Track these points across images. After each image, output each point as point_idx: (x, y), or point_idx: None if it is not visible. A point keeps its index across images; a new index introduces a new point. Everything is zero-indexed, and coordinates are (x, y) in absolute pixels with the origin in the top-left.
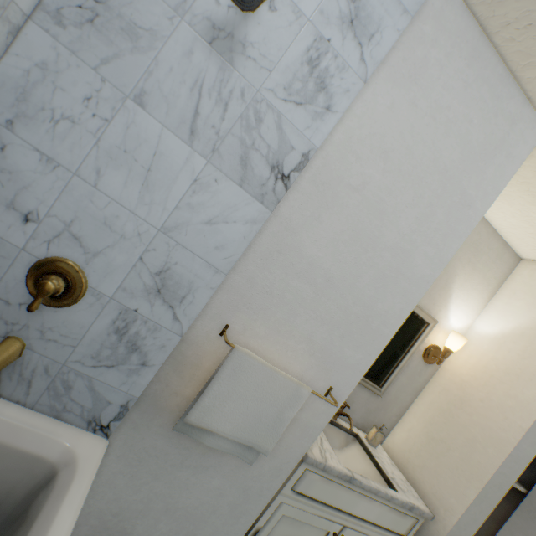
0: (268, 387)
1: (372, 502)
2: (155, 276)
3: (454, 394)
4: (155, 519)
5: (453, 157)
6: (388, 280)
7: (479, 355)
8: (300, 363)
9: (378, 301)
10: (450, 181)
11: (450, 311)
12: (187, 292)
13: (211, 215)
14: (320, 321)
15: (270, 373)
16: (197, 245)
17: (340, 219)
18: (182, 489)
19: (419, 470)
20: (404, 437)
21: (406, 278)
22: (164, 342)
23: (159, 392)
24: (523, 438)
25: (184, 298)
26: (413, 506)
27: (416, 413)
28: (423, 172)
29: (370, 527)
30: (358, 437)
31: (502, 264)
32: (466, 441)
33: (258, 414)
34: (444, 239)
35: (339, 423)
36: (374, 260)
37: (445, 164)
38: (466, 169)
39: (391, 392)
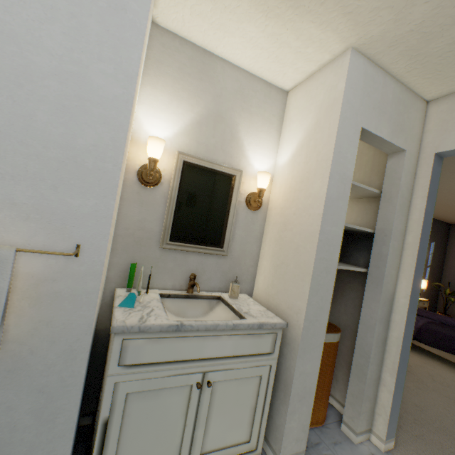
0: None
1: (219, 338)
2: None
3: (280, 222)
4: None
5: None
6: (74, 112)
7: (285, 182)
8: (17, 234)
9: (76, 137)
10: None
11: (250, 159)
12: None
13: None
14: (11, 179)
15: None
16: None
17: None
18: None
19: (276, 296)
20: (263, 279)
21: (97, 104)
22: None
23: None
24: (324, 222)
25: None
26: (261, 323)
27: (264, 255)
28: None
29: (232, 361)
30: (221, 298)
31: (274, 101)
32: (294, 252)
33: None
34: (116, 51)
35: (197, 294)
36: (40, 93)
37: None
38: None
39: (236, 248)
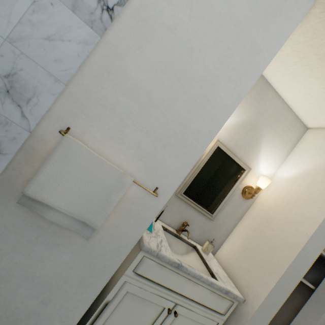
0: (96, 172)
1: (197, 286)
2: (4, 79)
3: (262, 217)
4: (16, 285)
5: (244, 13)
6: (198, 106)
7: (279, 191)
8: (131, 166)
9: (191, 121)
10: (243, 32)
11: (259, 162)
12: (32, 95)
13: (49, 33)
14: (145, 133)
15: (97, 161)
16: (39, 57)
17: (157, 51)
18: (38, 261)
19: (237, 270)
20: (229, 249)
21: (212, 105)
22: (15, 135)
23: (14, 178)
24: (309, 242)
25: (30, 100)
26: (228, 291)
27: (237, 233)
28: (221, 22)
29: (197, 306)
30: (196, 248)
31: (295, 131)
32: (269, 248)
33: (89, 194)
34: (240, 77)
35: (182, 237)
36: (187, 88)
37: (238, 18)
38: (255, 24)
39: (220, 218)
